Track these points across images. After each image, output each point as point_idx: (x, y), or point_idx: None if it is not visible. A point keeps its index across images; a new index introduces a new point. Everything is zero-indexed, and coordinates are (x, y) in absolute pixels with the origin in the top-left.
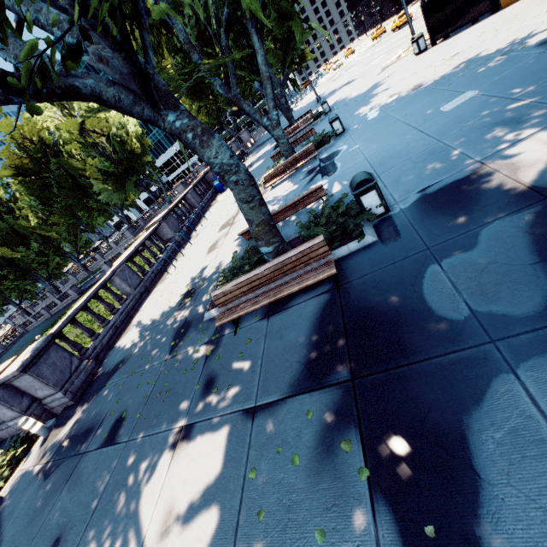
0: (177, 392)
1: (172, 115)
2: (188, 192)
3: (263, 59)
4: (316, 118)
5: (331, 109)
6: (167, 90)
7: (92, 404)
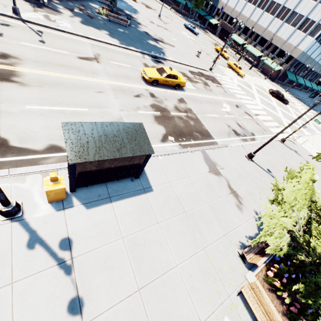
0: None
1: None
2: None
3: None
4: None
5: None
6: None
7: None
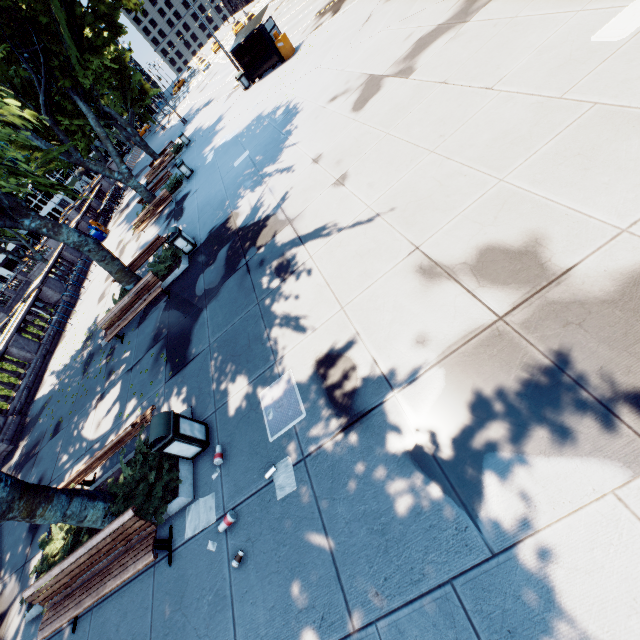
0: (93, 388)
1: (27, 221)
2: (62, 250)
3: (95, 122)
4: (178, 151)
5: (190, 141)
6: (18, 204)
7: (32, 435)
